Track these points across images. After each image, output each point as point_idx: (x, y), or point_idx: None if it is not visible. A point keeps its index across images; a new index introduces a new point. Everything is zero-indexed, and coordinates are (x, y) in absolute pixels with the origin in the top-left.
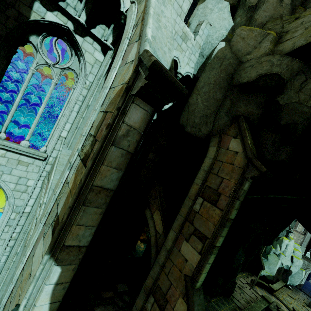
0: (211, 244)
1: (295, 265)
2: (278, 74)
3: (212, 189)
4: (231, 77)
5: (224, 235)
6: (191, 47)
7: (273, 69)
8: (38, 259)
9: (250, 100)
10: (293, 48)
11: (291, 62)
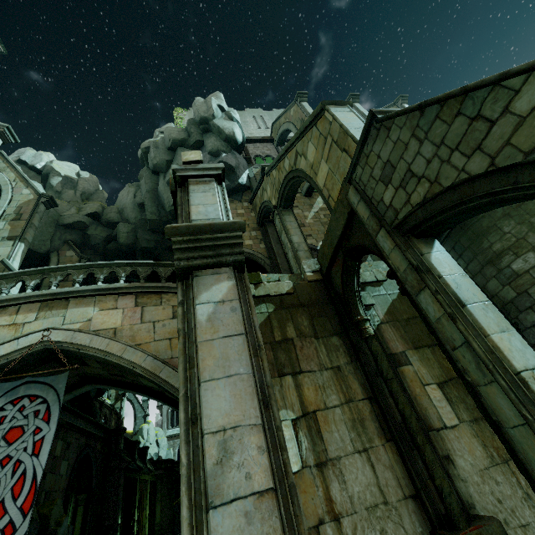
0: None
1: (162, 446)
2: (84, 222)
3: None
4: (57, 222)
5: None
6: None
7: (81, 220)
8: (2, 250)
9: (73, 233)
10: (87, 213)
11: (88, 219)
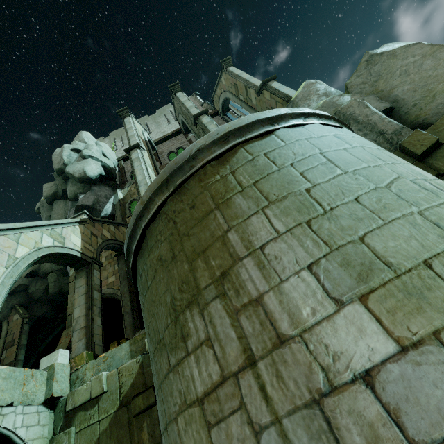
0: (16, 360)
1: None
2: (23, 284)
3: (10, 341)
4: None
5: (23, 354)
6: None
7: (21, 283)
8: None
9: (17, 297)
10: (26, 274)
11: (27, 279)
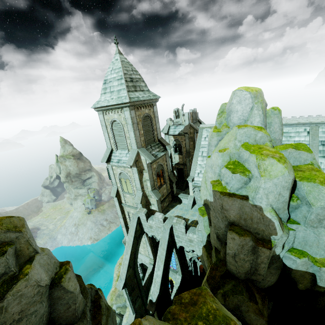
0: None
1: None
2: None
3: None
4: None
5: None
6: (196, 243)
7: None
8: None
9: None
10: None
11: None
